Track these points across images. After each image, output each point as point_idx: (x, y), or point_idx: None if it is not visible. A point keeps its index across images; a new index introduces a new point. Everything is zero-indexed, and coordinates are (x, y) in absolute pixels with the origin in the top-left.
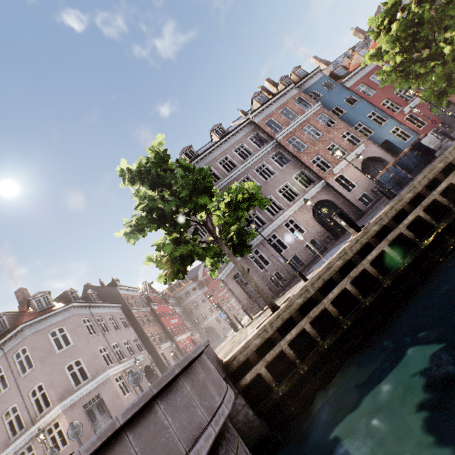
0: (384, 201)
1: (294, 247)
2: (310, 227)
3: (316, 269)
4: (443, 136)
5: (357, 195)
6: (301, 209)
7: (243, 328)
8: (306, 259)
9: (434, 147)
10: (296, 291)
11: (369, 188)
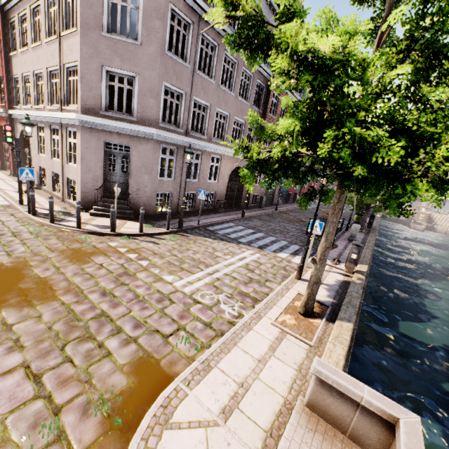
0: (278, 220)
1: (201, 185)
2: (221, 182)
3: (263, 252)
4: (289, 200)
5: (256, 191)
6: (231, 159)
7: (81, 231)
8: (198, 206)
9: (354, 234)
10: (302, 290)
11: (261, 194)
